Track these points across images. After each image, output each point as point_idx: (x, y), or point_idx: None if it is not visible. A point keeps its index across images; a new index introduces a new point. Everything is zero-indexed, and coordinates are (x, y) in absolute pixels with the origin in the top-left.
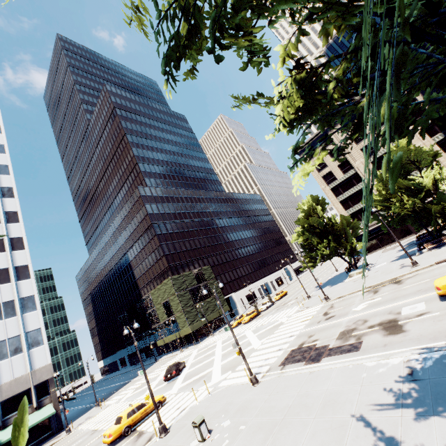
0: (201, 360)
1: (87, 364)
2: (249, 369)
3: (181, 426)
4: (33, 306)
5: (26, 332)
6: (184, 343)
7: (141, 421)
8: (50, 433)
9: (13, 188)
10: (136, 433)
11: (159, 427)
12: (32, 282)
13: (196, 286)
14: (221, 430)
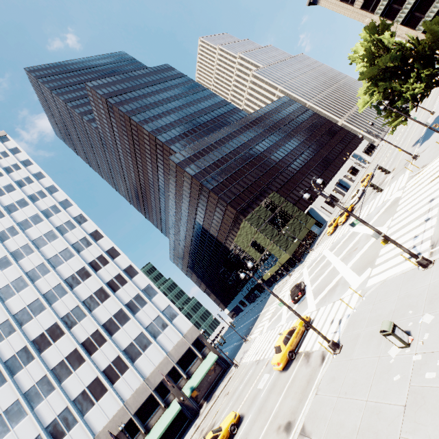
0: (318, 274)
1: (219, 315)
2: (411, 253)
3: (354, 337)
4: (154, 292)
5: (161, 312)
6: (287, 269)
7: (298, 343)
8: (223, 371)
9: (82, 214)
10: (301, 355)
11: (329, 345)
12: (142, 275)
13: (272, 215)
14: (425, 328)
